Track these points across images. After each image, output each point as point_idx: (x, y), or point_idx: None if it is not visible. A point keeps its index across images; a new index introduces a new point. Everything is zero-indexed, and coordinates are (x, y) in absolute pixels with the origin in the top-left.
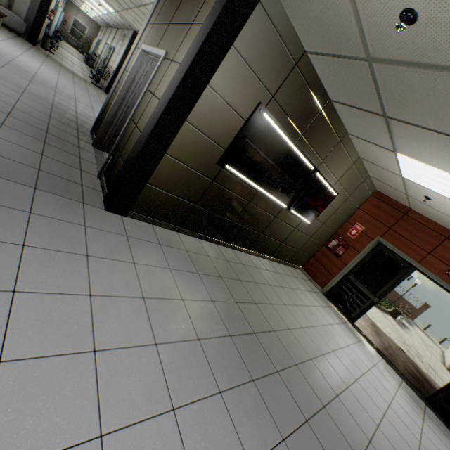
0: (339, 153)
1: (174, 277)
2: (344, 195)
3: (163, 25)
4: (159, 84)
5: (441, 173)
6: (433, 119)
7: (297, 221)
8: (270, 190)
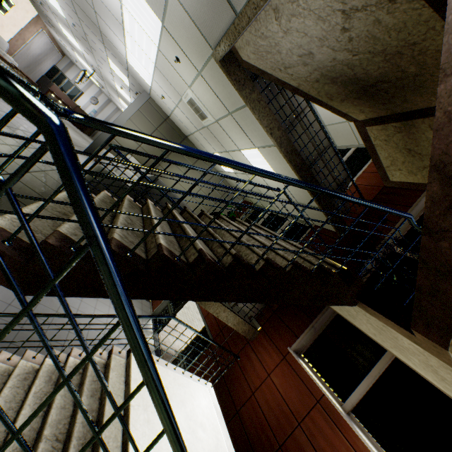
0: None
1: None
2: None
3: None
4: None
5: None
6: None
7: None
8: None
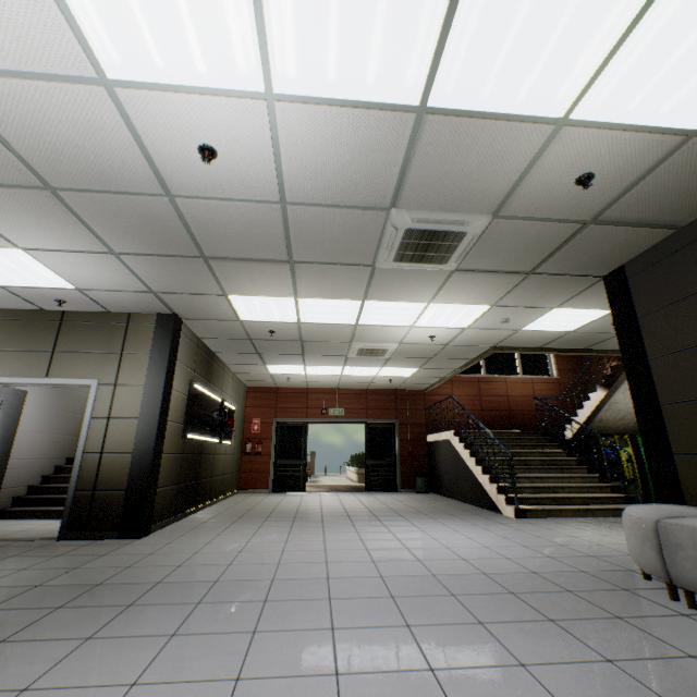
0: (226, 379)
1: (237, 527)
2: (237, 404)
3: (32, 353)
4: (114, 407)
5: (294, 366)
6: (286, 351)
7: (225, 447)
8: (209, 434)
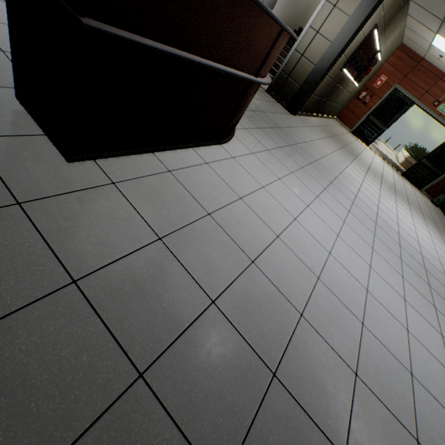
0: (395, 30)
1: (329, 141)
2: (382, 57)
3: None
4: (324, 25)
5: None
6: None
7: (351, 87)
8: (352, 74)
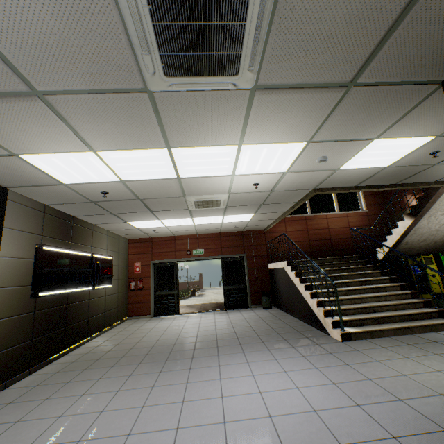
0: (97, 236)
1: (78, 381)
2: (116, 254)
3: None
4: None
5: (151, 221)
6: (134, 210)
7: (104, 290)
8: (76, 286)
